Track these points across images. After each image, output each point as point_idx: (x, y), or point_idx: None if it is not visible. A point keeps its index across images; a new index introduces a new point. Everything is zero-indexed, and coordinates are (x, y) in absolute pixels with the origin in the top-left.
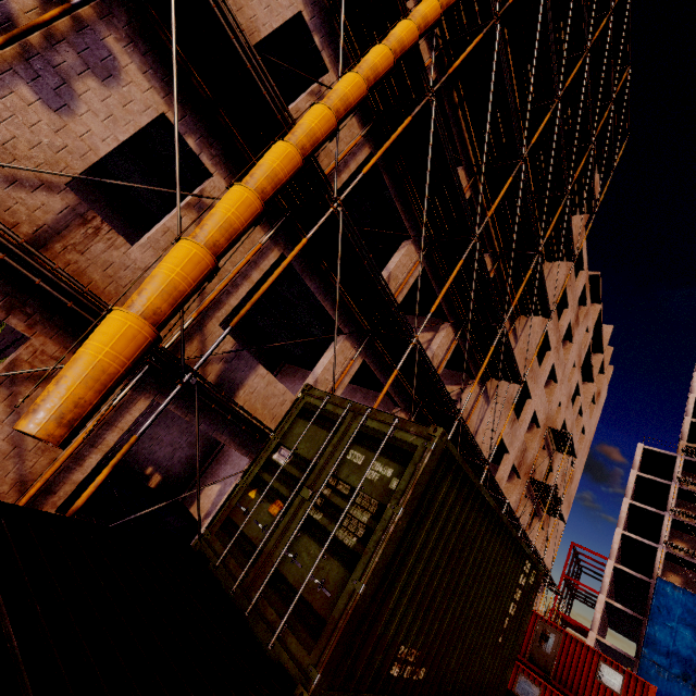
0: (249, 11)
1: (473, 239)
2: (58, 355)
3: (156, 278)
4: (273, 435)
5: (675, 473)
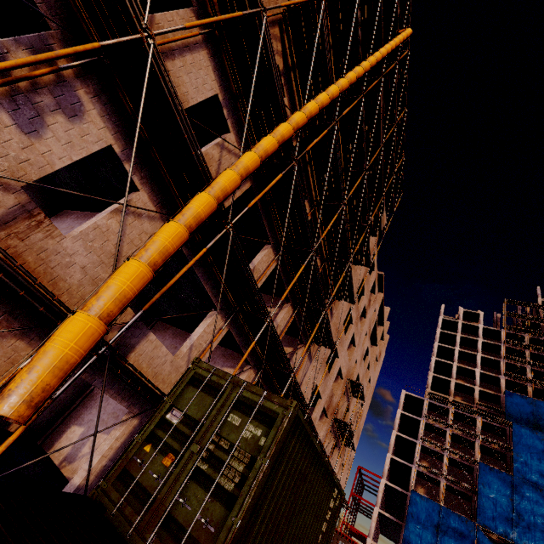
0: (184, 88)
1: (312, 252)
2: None
3: (111, 289)
4: (167, 398)
5: (423, 412)
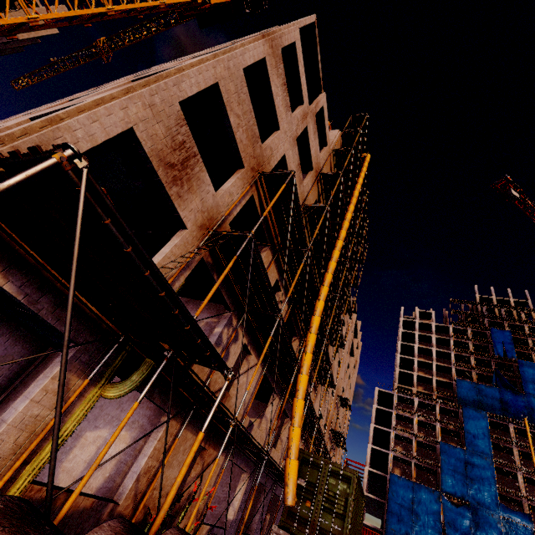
0: None
1: (325, 340)
2: (212, 453)
3: (295, 445)
4: None
5: (394, 404)
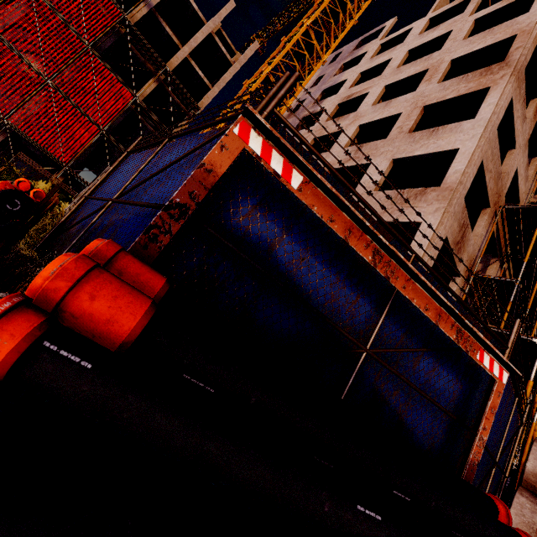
0: None
1: None
2: None
3: None
4: None
5: None
